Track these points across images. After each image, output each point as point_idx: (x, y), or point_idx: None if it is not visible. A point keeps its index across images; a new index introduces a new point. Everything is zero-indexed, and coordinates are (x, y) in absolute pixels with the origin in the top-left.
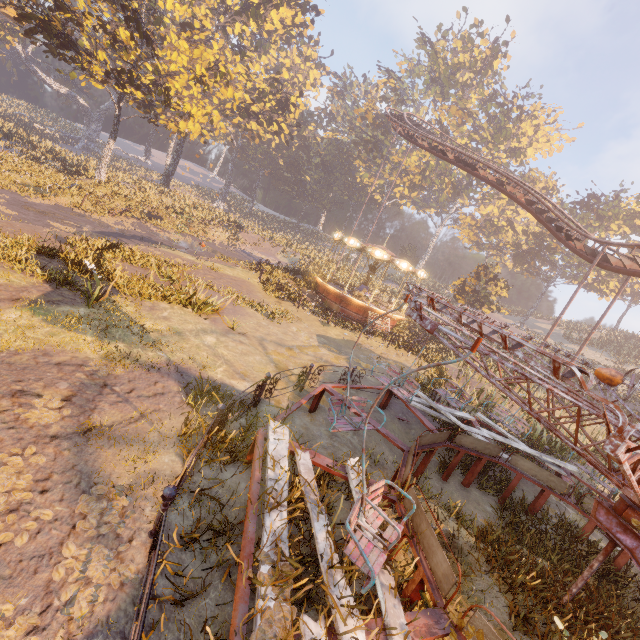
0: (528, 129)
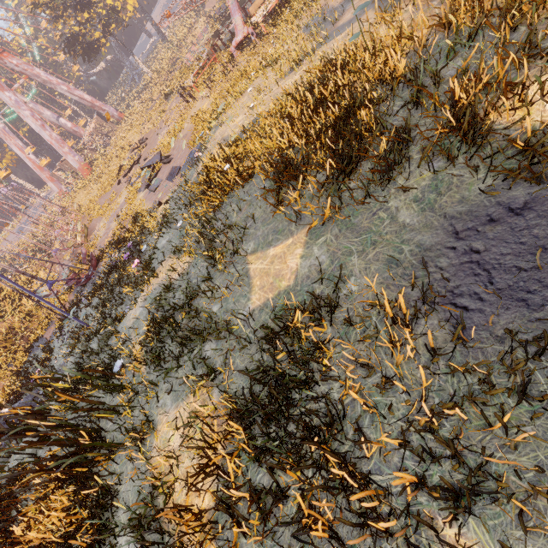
0: None
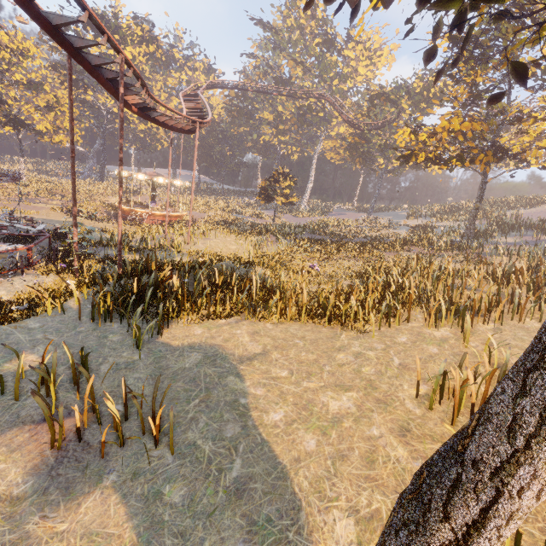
0: (350, 54)
